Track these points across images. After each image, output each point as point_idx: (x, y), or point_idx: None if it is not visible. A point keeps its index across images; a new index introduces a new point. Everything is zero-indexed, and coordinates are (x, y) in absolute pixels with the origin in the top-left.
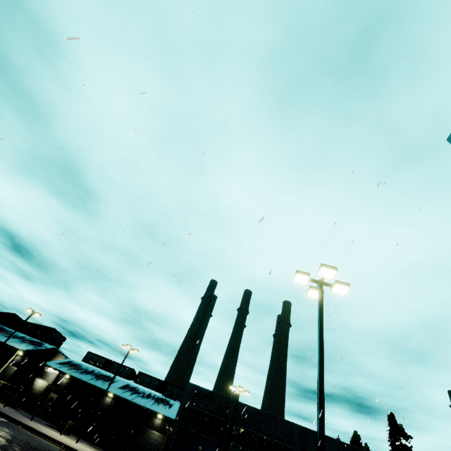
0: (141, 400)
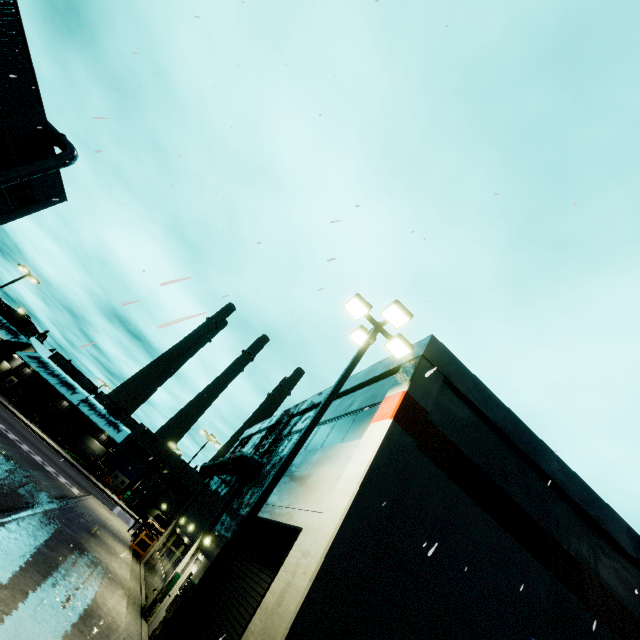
0: (96, 418)
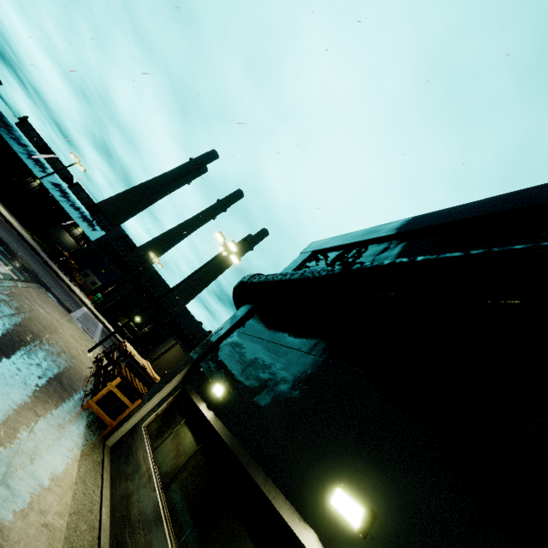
0: (68, 207)
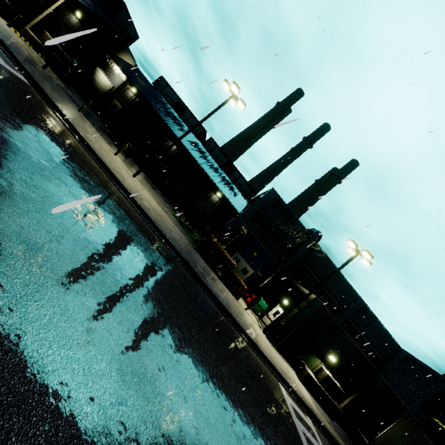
0: (209, 170)
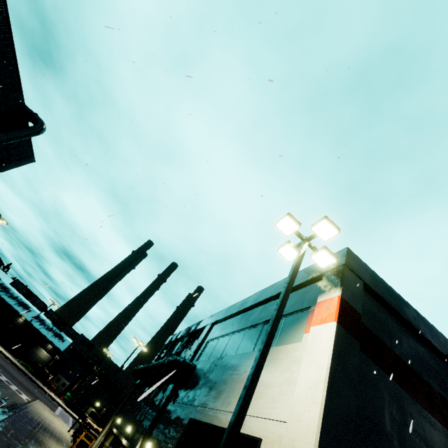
0: (45, 331)
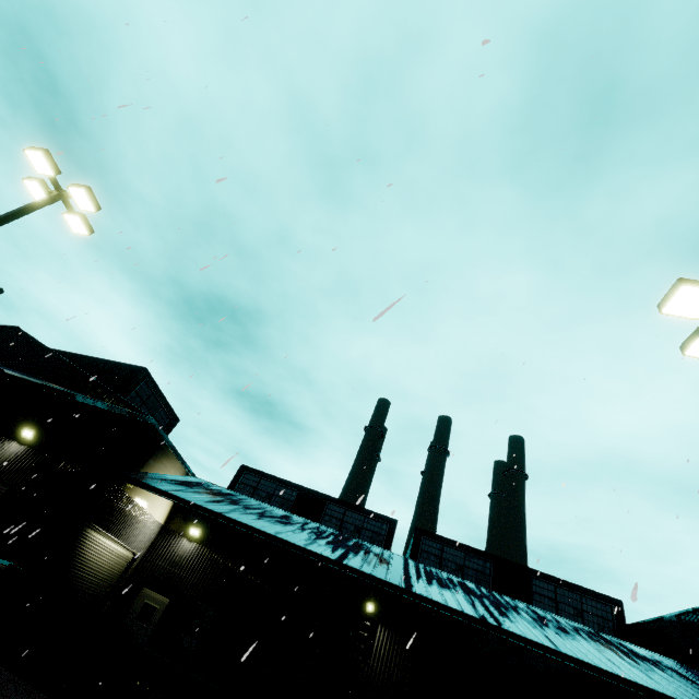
0: (577, 648)
